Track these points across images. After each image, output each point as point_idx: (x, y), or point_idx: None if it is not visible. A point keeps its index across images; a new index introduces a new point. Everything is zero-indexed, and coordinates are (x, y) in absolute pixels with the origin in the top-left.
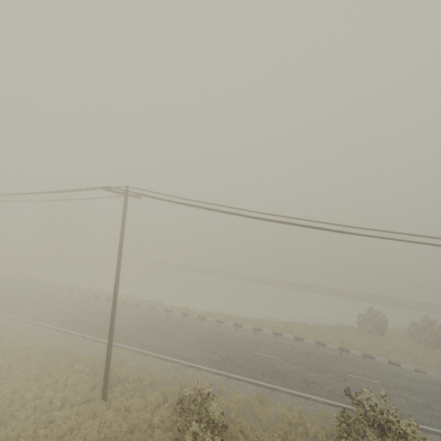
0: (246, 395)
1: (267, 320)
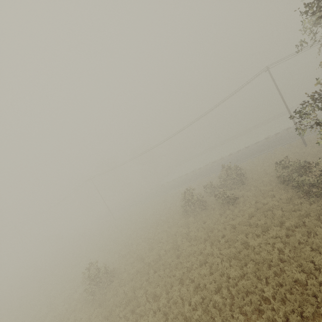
0: None
1: (318, 113)
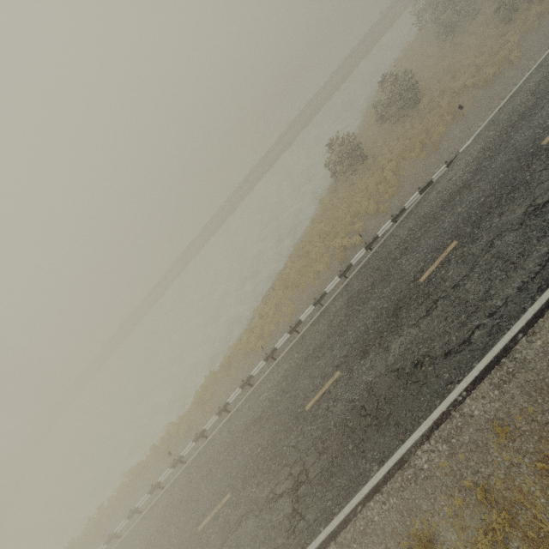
0: (391, 548)
1: (261, 306)
